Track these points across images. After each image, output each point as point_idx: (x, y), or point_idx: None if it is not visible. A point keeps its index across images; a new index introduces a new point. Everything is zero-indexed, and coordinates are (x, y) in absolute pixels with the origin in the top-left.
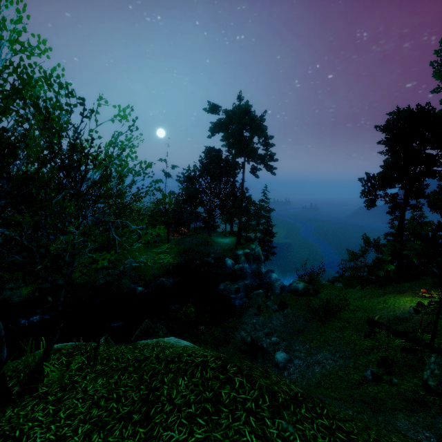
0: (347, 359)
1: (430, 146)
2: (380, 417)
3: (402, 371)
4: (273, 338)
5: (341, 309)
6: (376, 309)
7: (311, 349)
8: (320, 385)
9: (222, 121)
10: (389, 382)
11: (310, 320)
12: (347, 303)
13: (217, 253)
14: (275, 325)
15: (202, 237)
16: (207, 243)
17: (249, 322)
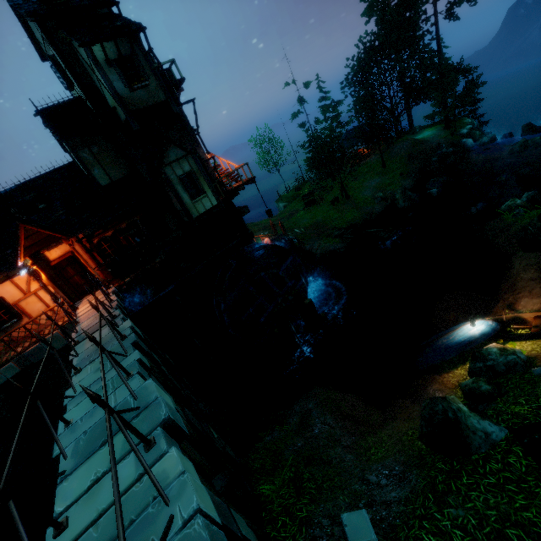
0: None
1: None
2: None
3: None
4: None
5: None
6: None
7: None
8: None
9: None
10: None
11: None
12: None
13: (444, 142)
14: None
15: (410, 138)
16: (420, 141)
17: None
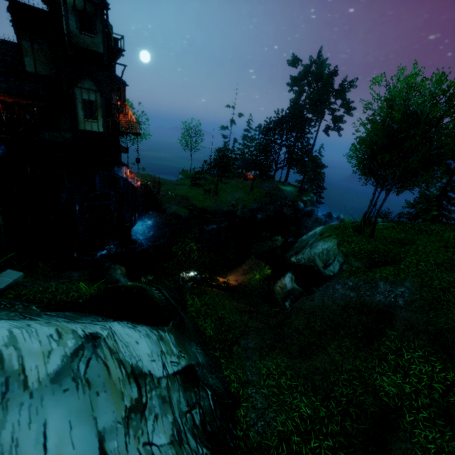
0: None
1: None
2: None
3: None
4: None
5: None
6: None
7: None
8: None
9: (303, 77)
10: None
11: None
12: None
13: (290, 197)
14: None
15: (275, 184)
16: (279, 189)
17: None
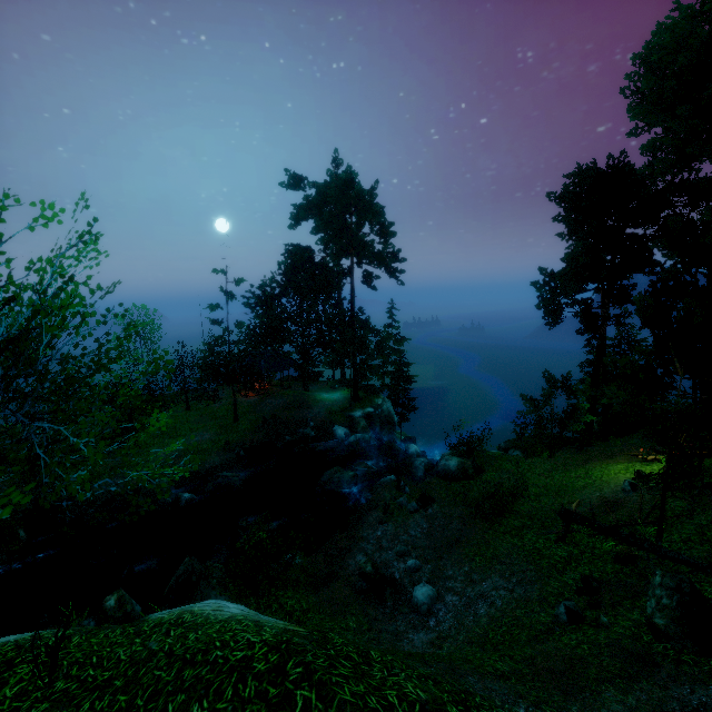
0: (530, 585)
1: (633, 223)
2: (576, 705)
3: (615, 598)
4: (410, 561)
5: (518, 497)
6: (573, 488)
7: (473, 574)
8: (487, 638)
9: (310, 201)
10: (594, 624)
11: (470, 520)
12: (526, 486)
13: (320, 418)
14: (413, 537)
15: (292, 395)
16: (302, 404)
17: (371, 537)
